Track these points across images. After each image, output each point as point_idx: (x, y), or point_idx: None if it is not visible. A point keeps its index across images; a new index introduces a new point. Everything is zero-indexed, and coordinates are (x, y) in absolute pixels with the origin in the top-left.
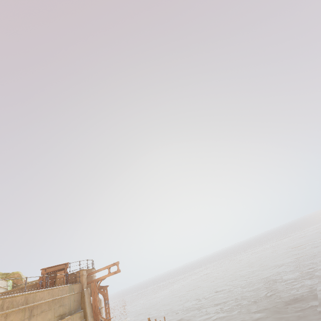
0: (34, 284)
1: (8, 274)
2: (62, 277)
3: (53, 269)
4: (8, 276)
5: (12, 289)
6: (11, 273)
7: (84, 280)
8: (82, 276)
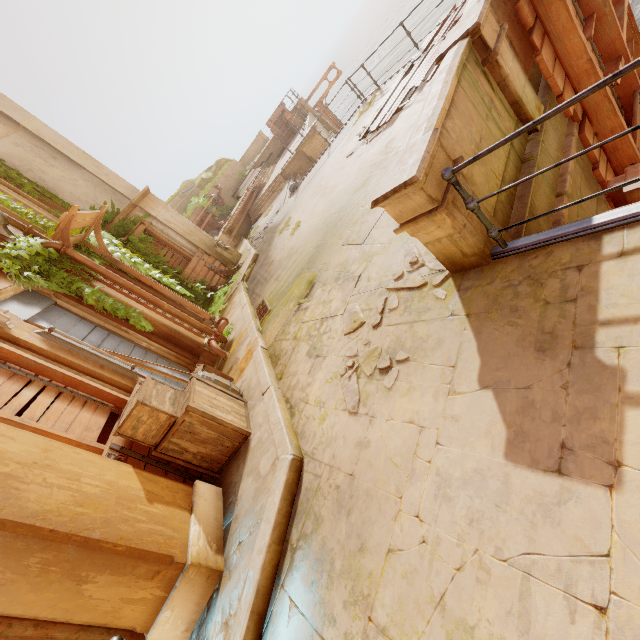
0: (273, 139)
1: (210, 168)
2: (293, 115)
3: (276, 117)
4: (219, 166)
5: (263, 153)
6: (217, 163)
7: (310, 108)
8: (305, 106)
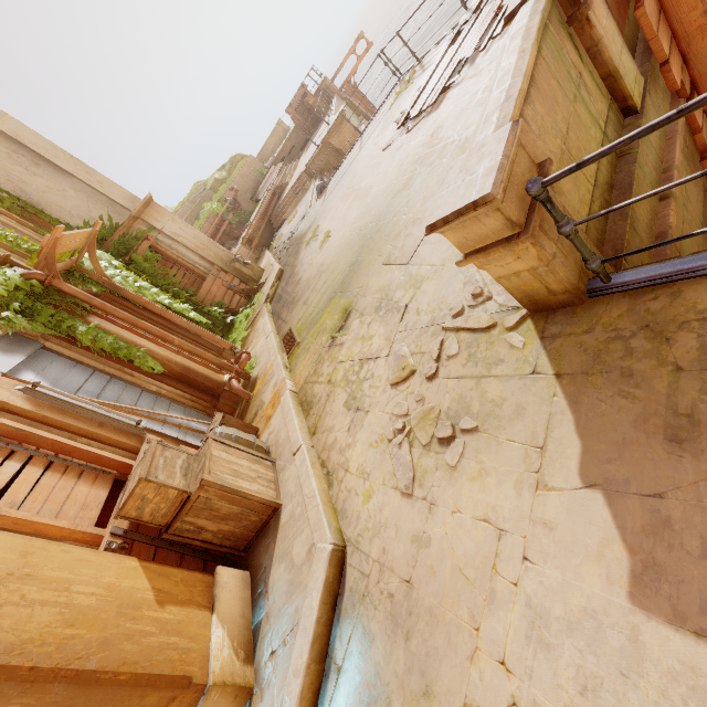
0: (294, 129)
1: (224, 166)
2: (317, 99)
3: (297, 101)
4: (233, 164)
5: (283, 146)
6: (232, 160)
7: (336, 90)
8: (330, 87)
